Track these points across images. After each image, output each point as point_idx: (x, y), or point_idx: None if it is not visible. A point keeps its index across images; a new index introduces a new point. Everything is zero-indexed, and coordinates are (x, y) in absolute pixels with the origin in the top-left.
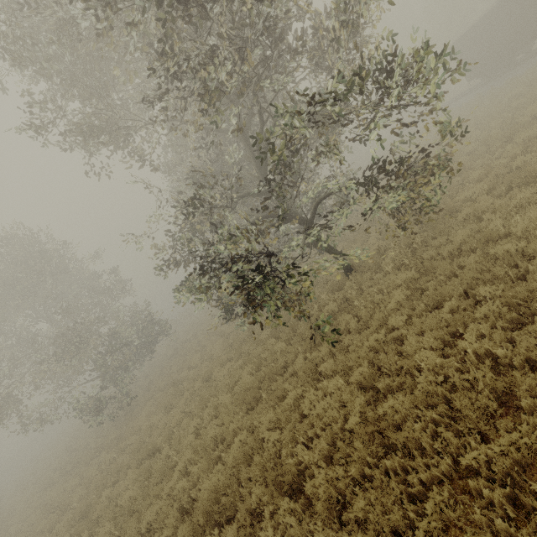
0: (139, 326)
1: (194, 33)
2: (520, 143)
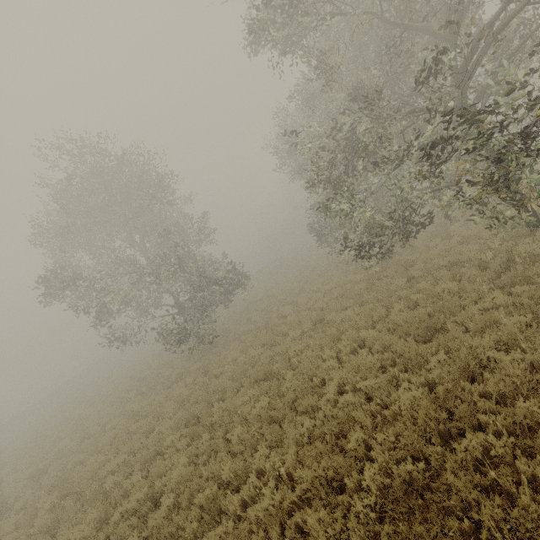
0: (221, 273)
1: None
2: None
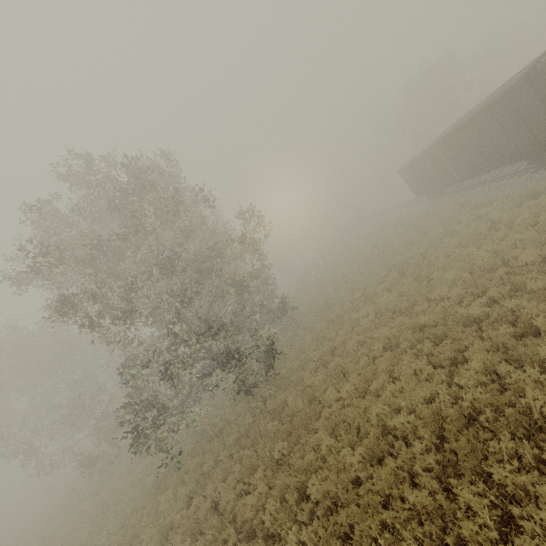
0: None
1: (122, 292)
2: (354, 320)
